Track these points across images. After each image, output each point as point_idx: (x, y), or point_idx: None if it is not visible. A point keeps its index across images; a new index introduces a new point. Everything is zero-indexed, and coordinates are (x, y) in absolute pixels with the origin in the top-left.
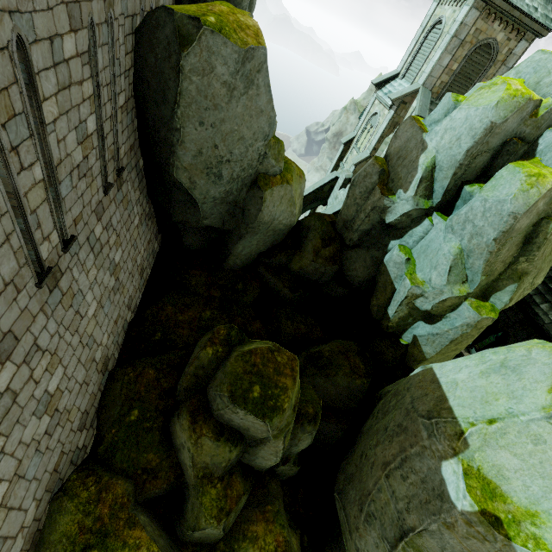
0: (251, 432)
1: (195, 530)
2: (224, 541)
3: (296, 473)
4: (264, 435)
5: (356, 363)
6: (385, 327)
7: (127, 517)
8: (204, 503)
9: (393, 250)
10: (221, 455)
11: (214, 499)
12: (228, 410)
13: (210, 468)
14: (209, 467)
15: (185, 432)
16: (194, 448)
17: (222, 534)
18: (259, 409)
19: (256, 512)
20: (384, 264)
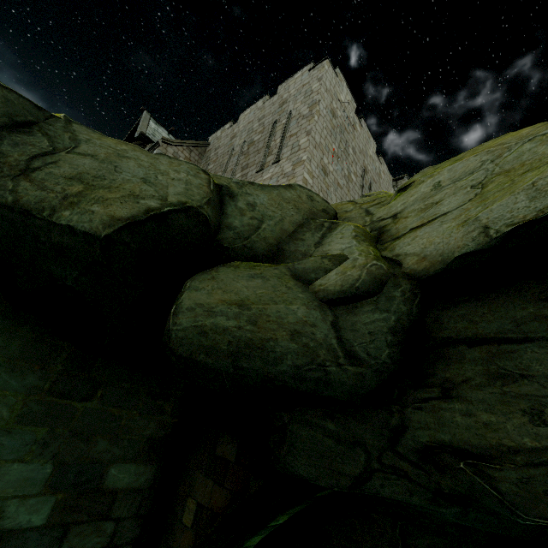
0: None
1: None
2: None
3: None
4: None
5: None
6: None
7: None
8: None
9: None
10: None
11: None
12: None
13: None
14: None
15: None
16: None
17: None
18: None
19: None
20: None
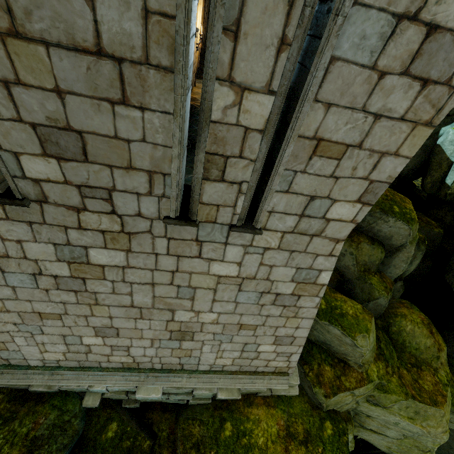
0: (392, 241)
1: (370, 301)
2: (380, 319)
3: (398, 298)
4: (403, 241)
5: (428, 220)
6: (443, 196)
7: (328, 288)
8: (373, 283)
9: (447, 132)
10: (375, 255)
11: (378, 282)
12: (380, 221)
13: (368, 265)
14: (367, 265)
15: (345, 244)
16: (356, 251)
17: (385, 306)
18: (403, 217)
19: (396, 303)
20: (438, 145)
